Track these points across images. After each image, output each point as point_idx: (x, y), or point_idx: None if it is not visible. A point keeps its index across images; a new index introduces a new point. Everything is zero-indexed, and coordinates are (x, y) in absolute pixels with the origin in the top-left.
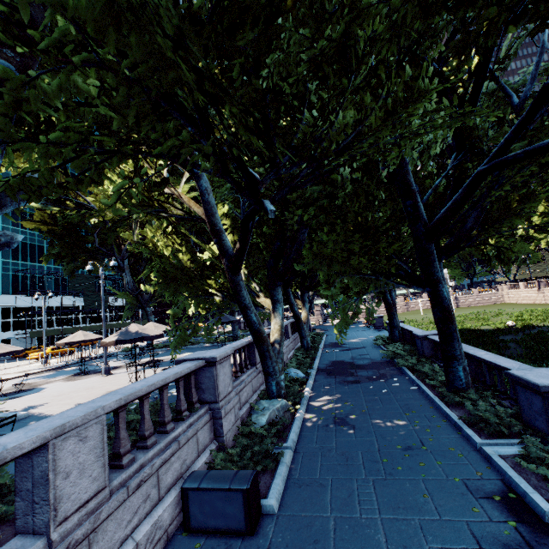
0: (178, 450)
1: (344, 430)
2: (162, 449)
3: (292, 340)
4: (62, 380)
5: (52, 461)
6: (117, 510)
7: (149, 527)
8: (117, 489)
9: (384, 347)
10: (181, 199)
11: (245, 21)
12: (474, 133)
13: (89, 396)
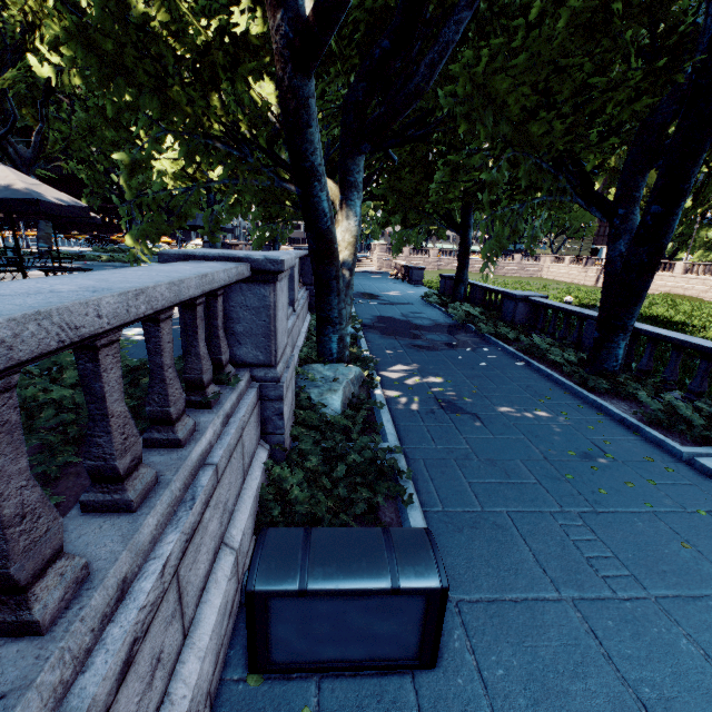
0: (215, 488)
1: (466, 421)
2: (176, 498)
3: None
4: None
5: None
6: None
7: None
8: None
9: (440, 307)
10: None
11: None
12: None
13: None
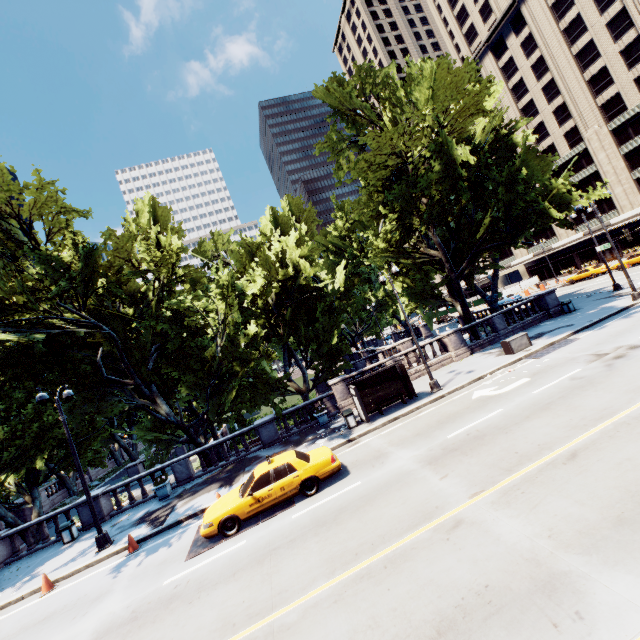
0: None
1: None
2: None
3: (108, 463)
4: None
5: None
6: None
7: None
8: None
9: None
10: None
11: None
12: None
13: None
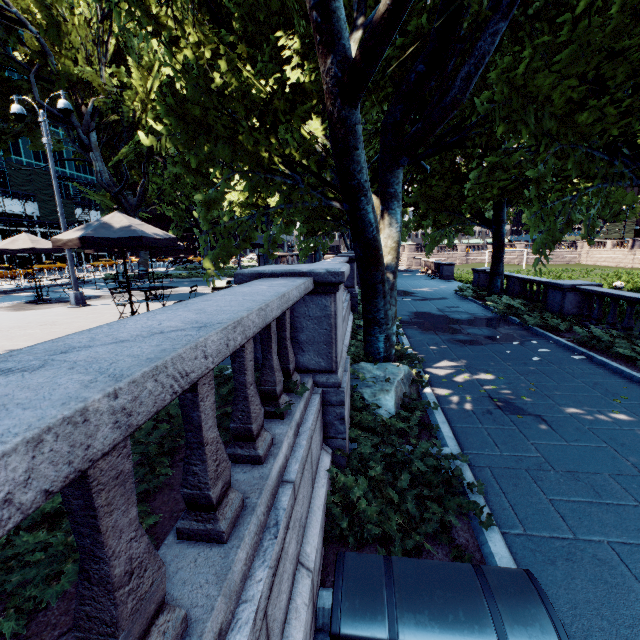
0: (293, 507)
1: (529, 423)
2: (261, 523)
3: None
4: (3, 308)
5: None
6: None
7: None
8: None
9: (476, 300)
10: None
11: None
12: None
13: (45, 337)
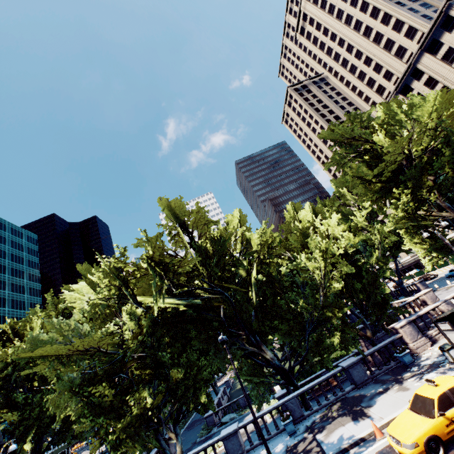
0: None
1: None
2: None
3: None
4: None
5: None
6: None
7: None
8: None
9: None
10: None
11: None
12: None
13: None
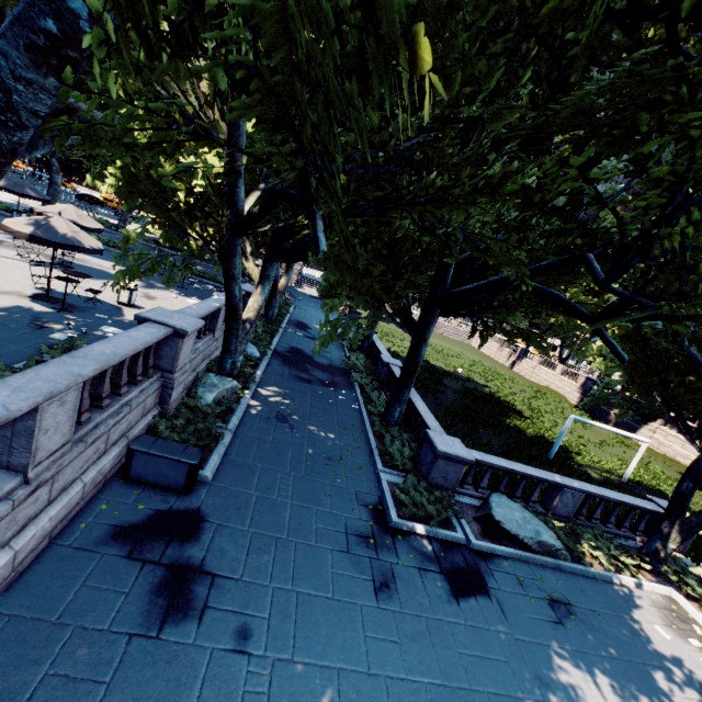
0: (129, 414)
1: (283, 427)
2: (115, 411)
3: None
4: None
5: (39, 421)
6: (75, 460)
7: (96, 473)
8: (76, 442)
9: (348, 351)
10: (198, 89)
11: (401, 89)
12: (531, 233)
13: None
